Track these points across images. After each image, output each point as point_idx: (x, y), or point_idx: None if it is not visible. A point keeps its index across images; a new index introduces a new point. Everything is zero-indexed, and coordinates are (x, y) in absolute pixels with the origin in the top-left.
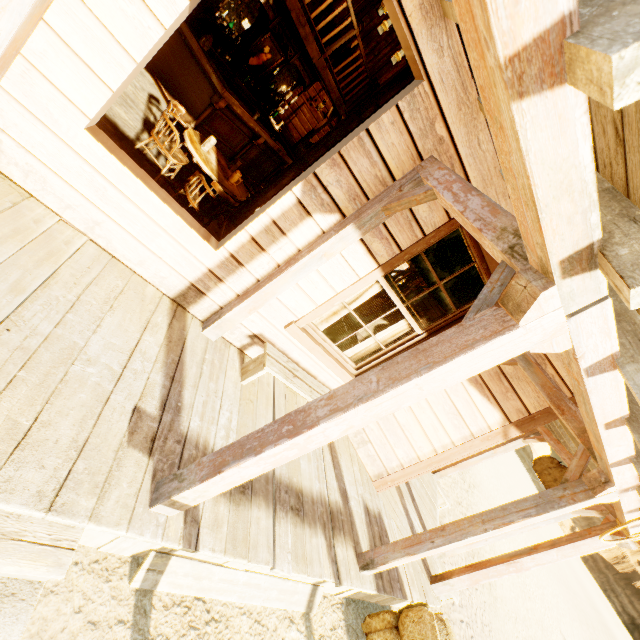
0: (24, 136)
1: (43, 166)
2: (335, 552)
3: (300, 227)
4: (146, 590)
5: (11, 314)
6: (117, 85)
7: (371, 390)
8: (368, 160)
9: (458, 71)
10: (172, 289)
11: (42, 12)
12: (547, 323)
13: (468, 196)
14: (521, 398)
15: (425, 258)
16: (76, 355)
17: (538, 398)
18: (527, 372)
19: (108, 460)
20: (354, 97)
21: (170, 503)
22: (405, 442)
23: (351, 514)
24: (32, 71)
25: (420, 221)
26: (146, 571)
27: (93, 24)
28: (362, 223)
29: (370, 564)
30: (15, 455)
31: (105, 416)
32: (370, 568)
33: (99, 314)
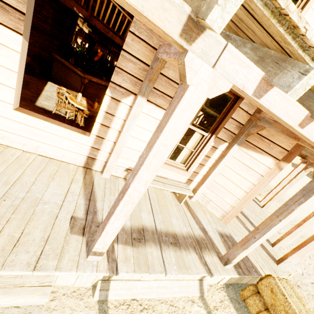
0: None
1: (7, 132)
2: (204, 260)
3: (119, 109)
4: (103, 300)
5: (5, 193)
6: (15, 85)
7: (144, 158)
8: (131, 63)
9: None
10: (81, 162)
11: None
12: (203, 76)
13: (170, 48)
14: (279, 145)
15: None
16: (38, 202)
17: (288, 141)
18: (271, 128)
19: (61, 242)
20: None
21: (93, 253)
22: (228, 193)
23: (211, 239)
24: None
25: (173, 79)
26: (99, 291)
27: None
28: (143, 93)
29: (227, 261)
30: (14, 250)
31: (57, 224)
32: (228, 263)
33: (47, 183)
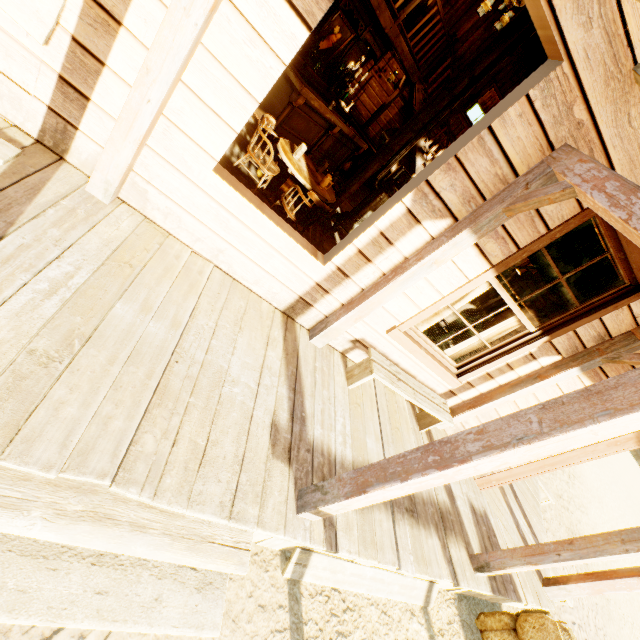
0: (164, 184)
1: (179, 208)
2: (449, 553)
3: (408, 236)
4: (294, 580)
5: (176, 347)
6: (241, 127)
7: (532, 431)
8: (488, 159)
9: (609, 42)
10: (282, 303)
11: (181, 74)
12: None
13: (632, 199)
14: None
15: (546, 253)
16: (224, 377)
17: None
18: None
19: (261, 472)
20: (429, 60)
21: (315, 512)
22: None
23: (459, 514)
24: (171, 127)
25: (544, 216)
26: (294, 564)
27: (222, 75)
28: (479, 227)
29: (485, 567)
30: (200, 472)
31: (252, 431)
32: (485, 571)
33: (233, 336)
